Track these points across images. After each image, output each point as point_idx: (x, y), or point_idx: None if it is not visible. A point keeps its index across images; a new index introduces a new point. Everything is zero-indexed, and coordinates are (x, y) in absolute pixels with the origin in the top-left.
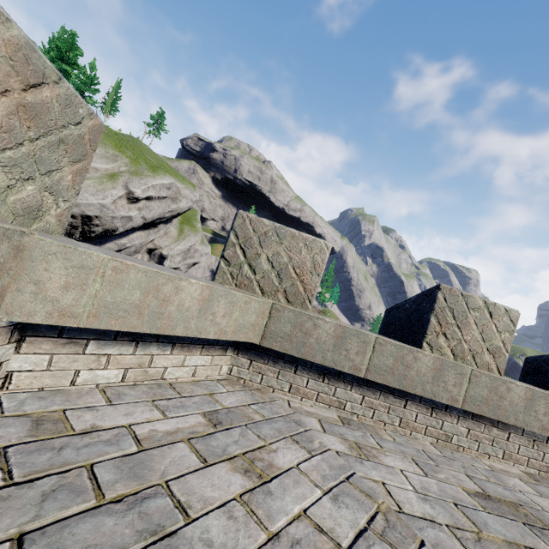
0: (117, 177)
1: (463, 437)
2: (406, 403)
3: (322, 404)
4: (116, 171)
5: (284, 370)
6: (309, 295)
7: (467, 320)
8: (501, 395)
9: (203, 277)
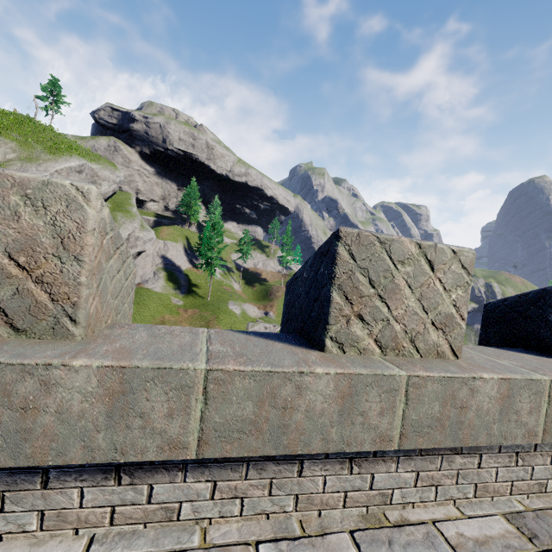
0: (5, 167)
1: (410, 488)
2: (301, 467)
3: (129, 525)
4: (1, 160)
5: (15, 489)
6: (65, 306)
7: (395, 283)
8: (462, 405)
9: (154, 265)
